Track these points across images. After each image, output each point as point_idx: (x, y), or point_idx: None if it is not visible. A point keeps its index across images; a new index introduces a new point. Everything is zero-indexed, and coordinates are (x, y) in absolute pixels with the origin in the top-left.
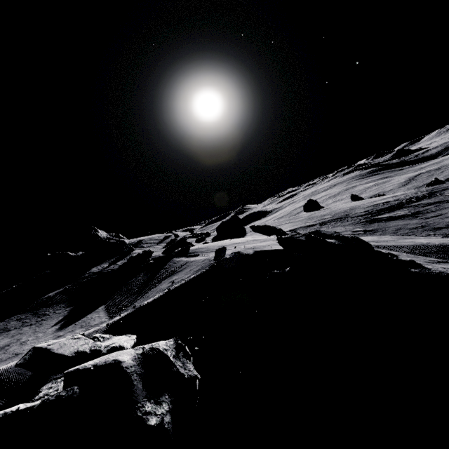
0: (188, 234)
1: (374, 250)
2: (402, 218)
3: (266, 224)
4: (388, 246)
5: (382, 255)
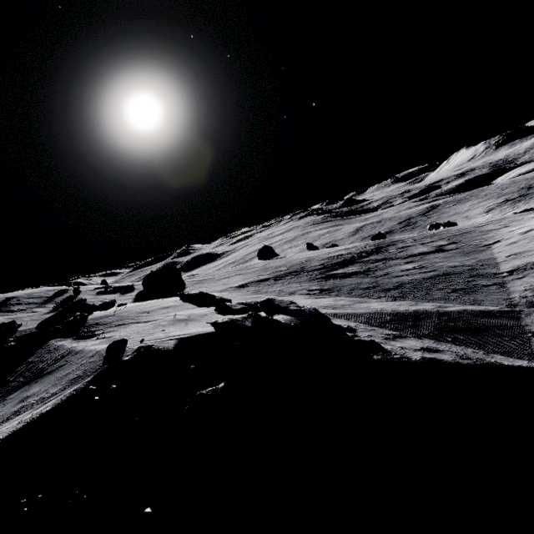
0: (99, 287)
1: (334, 327)
2: (355, 275)
3: (213, 274)
4: (345, 314)
5: (341, 330)
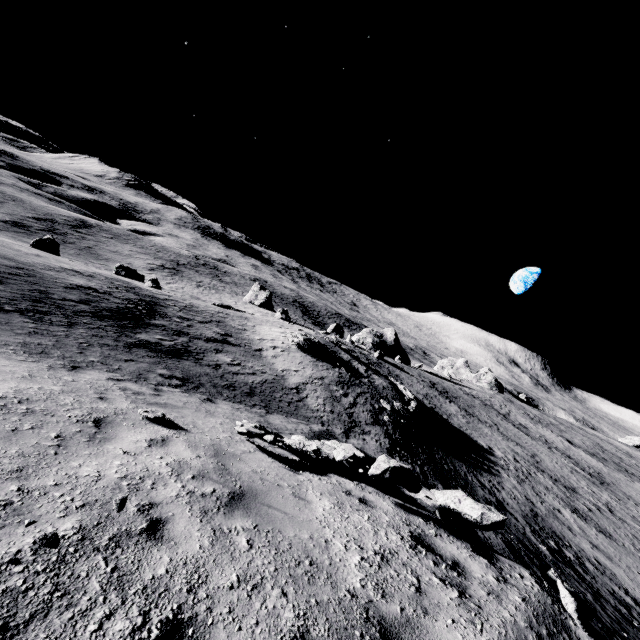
0: None
1: None
2: (186, 357)
3: None
4: None
5: None
